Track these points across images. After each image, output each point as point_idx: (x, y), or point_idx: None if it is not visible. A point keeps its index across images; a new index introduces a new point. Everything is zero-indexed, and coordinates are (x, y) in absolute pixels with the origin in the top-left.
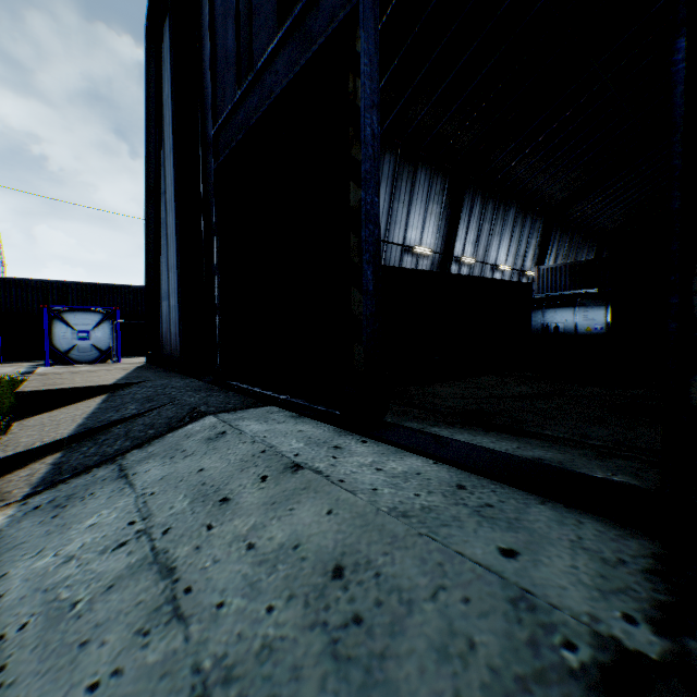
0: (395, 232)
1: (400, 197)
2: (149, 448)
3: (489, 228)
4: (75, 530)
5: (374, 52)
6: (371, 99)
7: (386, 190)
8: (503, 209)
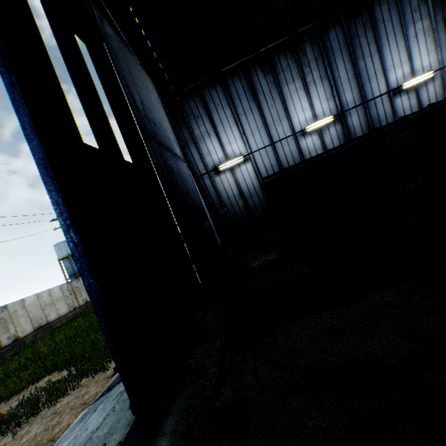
0: (372, 87)
1: (363, 54)
2: (118, 385)
3: None
4: (61, 445)
5: (58, 196)
6: (67, 225)
7: (343, 61)
8: None
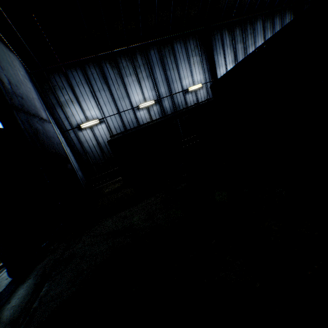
0: (175, 86)
1: (169, 68)
2: None
3: (242, 46)
4: None
5: None
6: None
7: (159, 69)
8: (250, 27)
